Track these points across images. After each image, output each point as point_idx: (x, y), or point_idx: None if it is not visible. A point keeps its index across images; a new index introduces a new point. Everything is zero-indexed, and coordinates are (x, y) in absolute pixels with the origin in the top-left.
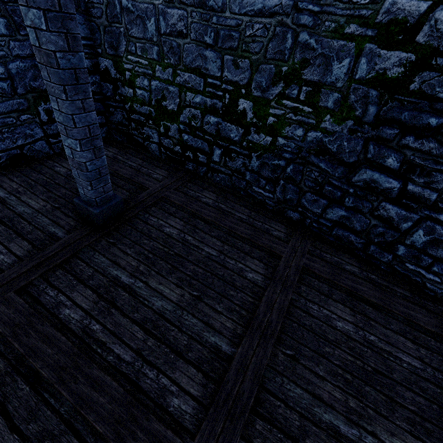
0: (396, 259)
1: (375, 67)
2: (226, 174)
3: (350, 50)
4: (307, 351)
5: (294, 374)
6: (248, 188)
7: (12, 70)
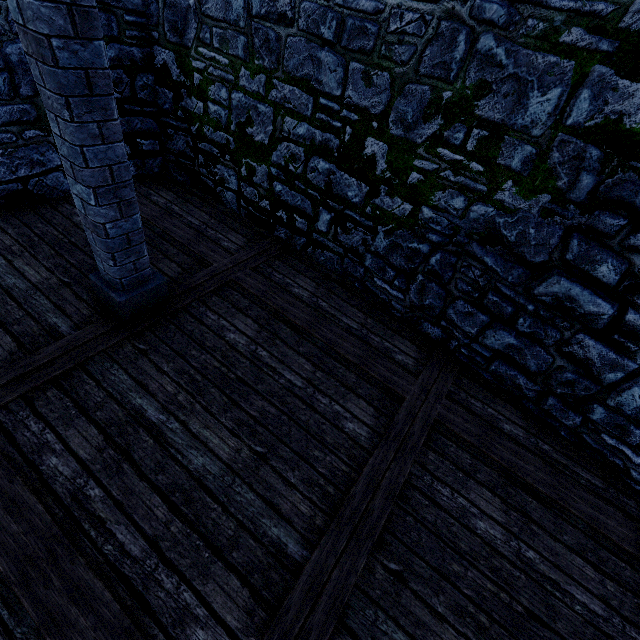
0: (587, 425)
1: (604, 108)
2: (335, 253)
3: (565, 73)
4: (423, 567)
5: (397, 605)
6: (367, 279)
7: (11, 56)
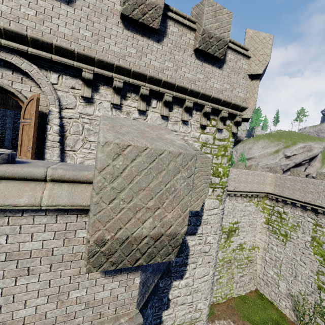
0: None
1: None
2: None
3: None
4: None
5: None
6: None
7: None
